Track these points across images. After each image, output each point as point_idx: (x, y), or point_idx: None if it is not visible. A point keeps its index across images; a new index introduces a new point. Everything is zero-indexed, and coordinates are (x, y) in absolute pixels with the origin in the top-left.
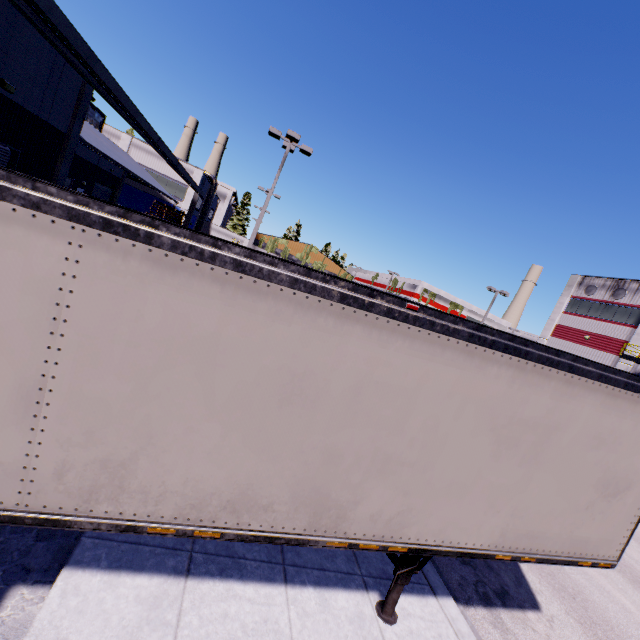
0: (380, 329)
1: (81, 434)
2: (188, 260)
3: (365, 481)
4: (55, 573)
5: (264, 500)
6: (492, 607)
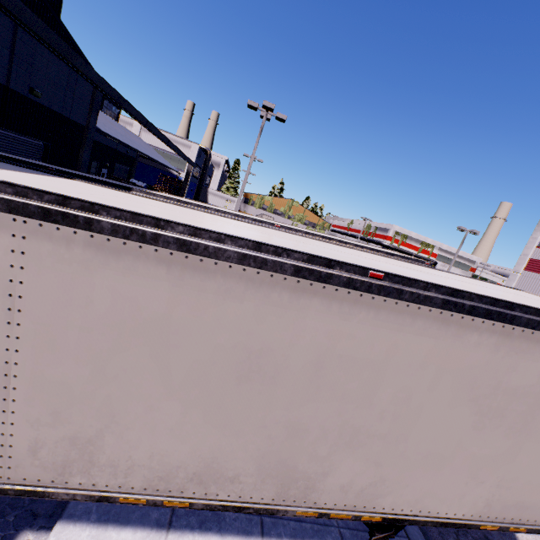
0: (340, 301)
1: (48, 414)
2: (131, 243)
3: (333, 453)
4: (58, 519)
5: (230, 472)
6: None
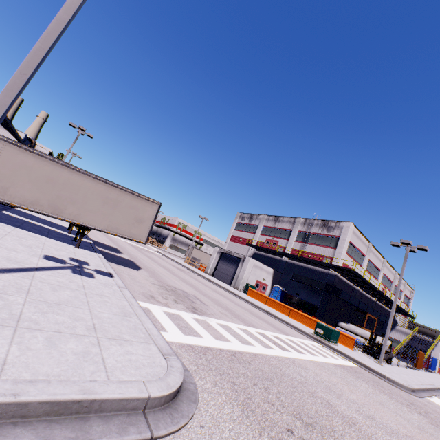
0: (71, 172)
1: None
2: (28, 152)
3: (68, 204)
4: None
5: (41, 204)
6: (119, 265)
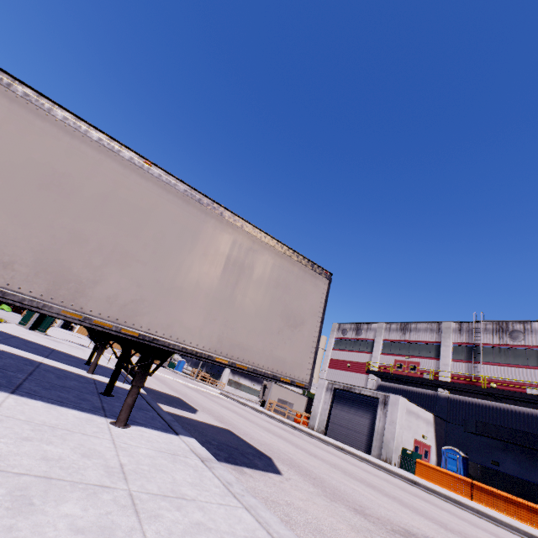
0: (125, 166)
1: None
2: None
3: (105, 266)
4: None
5: (6, 258)
6: (237, 465)
